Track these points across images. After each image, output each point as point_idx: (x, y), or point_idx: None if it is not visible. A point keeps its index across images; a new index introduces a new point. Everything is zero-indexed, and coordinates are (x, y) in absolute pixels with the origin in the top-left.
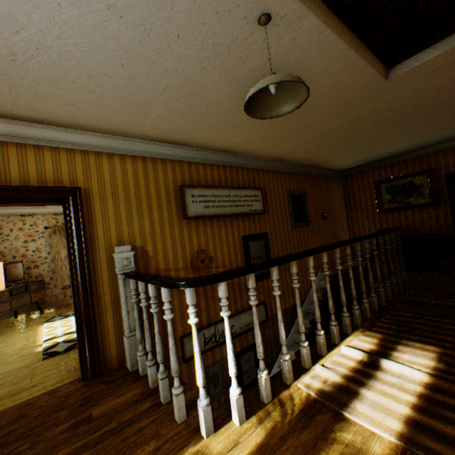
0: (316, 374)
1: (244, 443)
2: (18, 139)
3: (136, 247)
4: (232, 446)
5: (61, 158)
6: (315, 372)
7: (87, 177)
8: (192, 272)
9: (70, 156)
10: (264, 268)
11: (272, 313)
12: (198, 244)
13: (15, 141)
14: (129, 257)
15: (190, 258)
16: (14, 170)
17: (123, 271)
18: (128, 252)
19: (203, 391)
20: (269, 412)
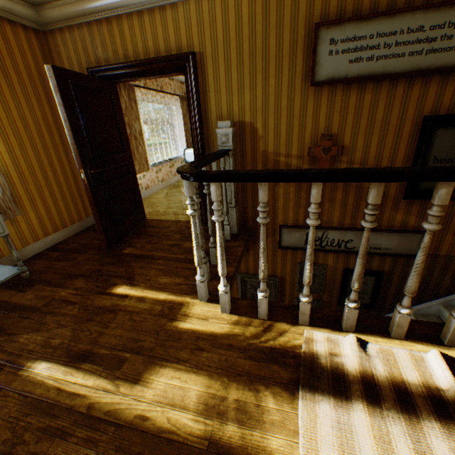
0: (337, 341)
1: (208, 324)
2: (147, 5)
3: (244, 123)
4: (202, 317)
5: (179, 18)
6: (340, 338)
7: (201, 37)
8: (307, 163)
9: (185, 11)
10: (287, 180)
11: (437, 252)
12: (326, 125)
13: (146, 8)
14: (227, 135)
15: (308, 144)
16: (150, 42)
17: (221, 148)
18: (225, 129)
19: (199, 271)
20: (249, 325)
